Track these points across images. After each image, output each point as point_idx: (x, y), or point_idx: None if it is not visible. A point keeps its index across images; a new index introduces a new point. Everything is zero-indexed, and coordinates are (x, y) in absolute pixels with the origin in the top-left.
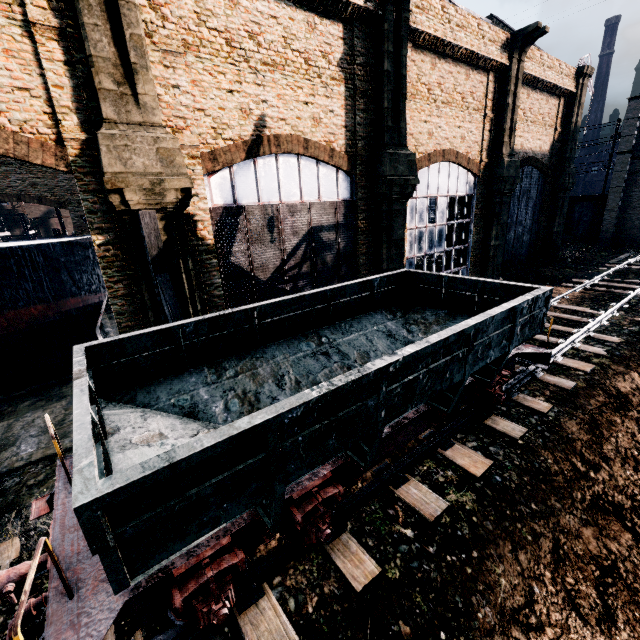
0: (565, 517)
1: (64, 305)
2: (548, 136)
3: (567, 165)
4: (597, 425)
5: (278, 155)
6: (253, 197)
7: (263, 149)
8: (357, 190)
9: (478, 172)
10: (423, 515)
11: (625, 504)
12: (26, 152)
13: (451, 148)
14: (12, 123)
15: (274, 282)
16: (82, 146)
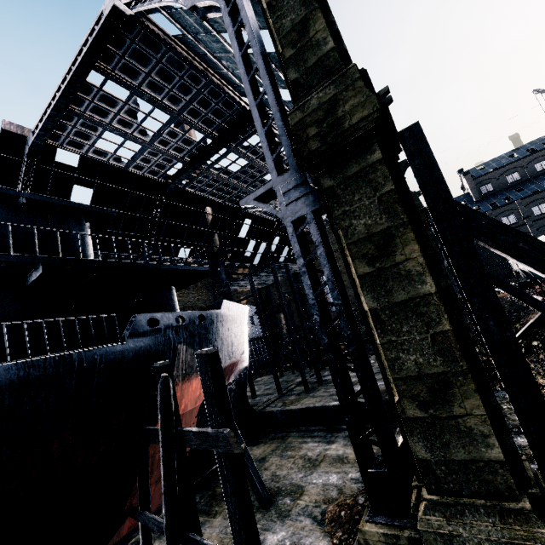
0: None
1: (241, 363)
2: None
3: None
4: None
5: None
6: None
7: None
8: None
9: None
10: None
11: None
12: None
13: None
14: None
15: None
16: None
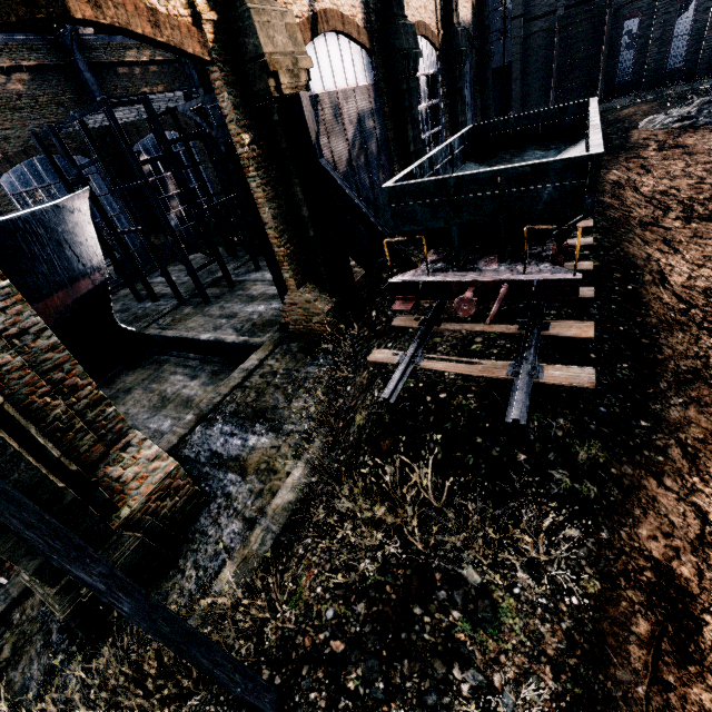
0: (636, 231)
1: (78, 289)
2: (469, 3)
3: (486, 34)
4: (617, 197)
5: (325, 34)
6: (320, 84)
7: (319, 27)
8: (378, 71)
9: (439, 46)
10: (586, 245)
11: (651, 221)
12: (180, 39)
13: (420, 20)
14: (160, 3)
15: (348, 176)
16: (214, 29)
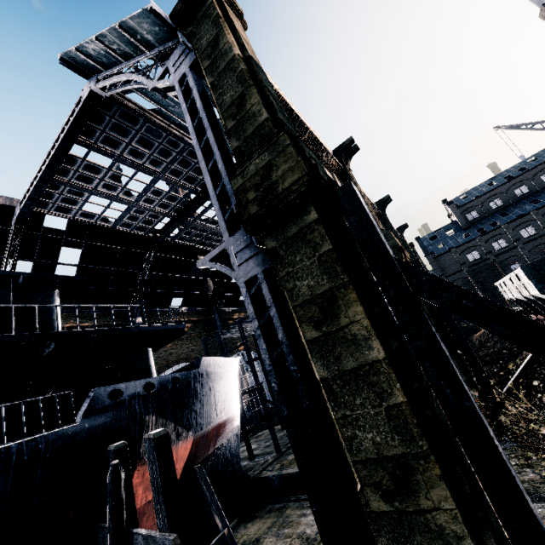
0: None
1: (230, 422)
2: None
3: None
4: None
5: None
6: None
7: None
8: None
9: None
10: None
11: None
12: None
13: None
14: None
15: None
16: None
